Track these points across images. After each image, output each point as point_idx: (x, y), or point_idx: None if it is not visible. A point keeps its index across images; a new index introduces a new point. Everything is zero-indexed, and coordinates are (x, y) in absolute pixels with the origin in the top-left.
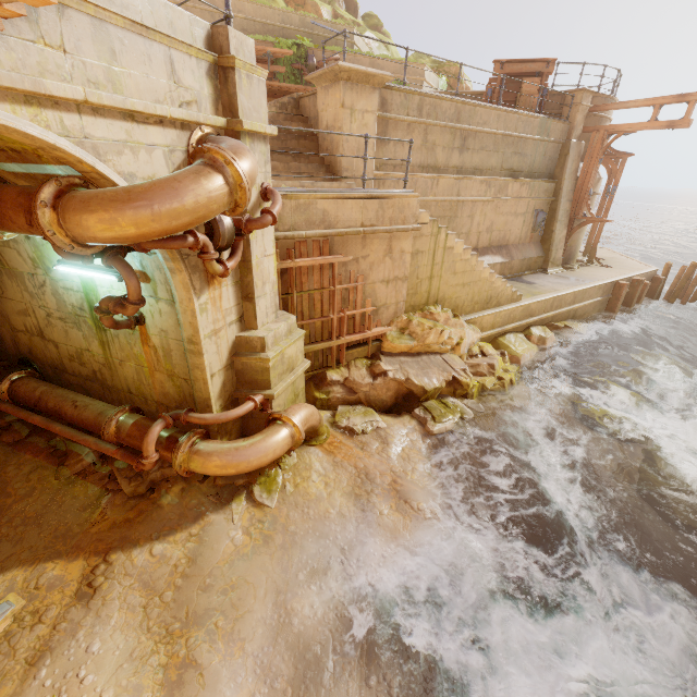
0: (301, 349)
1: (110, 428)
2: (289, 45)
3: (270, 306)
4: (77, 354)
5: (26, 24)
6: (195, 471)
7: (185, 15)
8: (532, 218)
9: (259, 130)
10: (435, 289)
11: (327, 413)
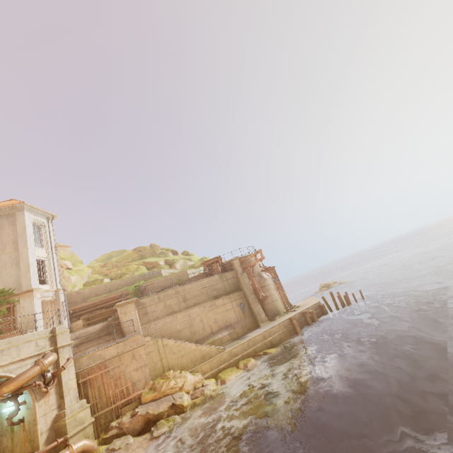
0: (89, 413)
1: None
2: (132, 287)
3: (73, 398)
4: (3, 451)
5: (1, 355)
6: None
7: (44, 331)
8: (238, 308)
9: (65, 344)
10: (166, 363)
11: (108, 445)
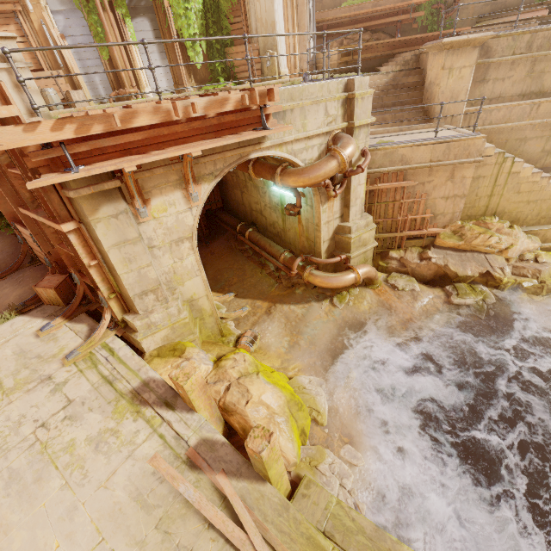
0: (372, 235)
1: (281, 257)
2: None
3: (358, 211)
4: (273, 223)
5: (282, 121)
6: (310, 281)
7: (335, 82)
8: None
9: (364, 123)
10: (494, 204)
11: (384, 274)
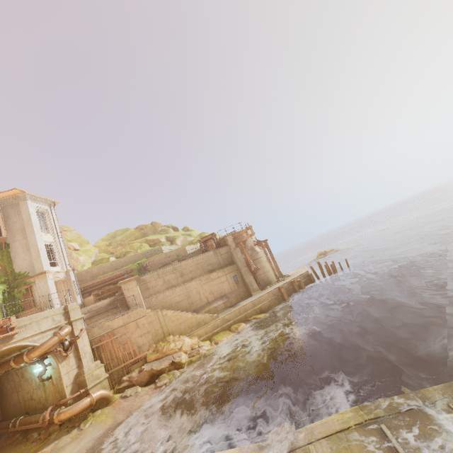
0: (103, 370)
1: (41, 418)
2: (135, 265)
3: (89, 360)
4: (40, 400)
5: (25, 329)
6: (59, 419)
7: (58, 308)
8: (232, 279)
9: (77, 318)
10: (166, 330)
11: (121, 394)
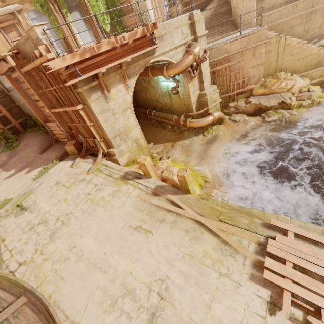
0: (218, 95)
1: (173, 119)
2: None
3: (208, 84)
4: (165, 104)
5: (162, 41)
6: (190, 126)
7: (184, 16)
8: None
9: (202, 35)
10: (280, 65)
11: (228, 116)
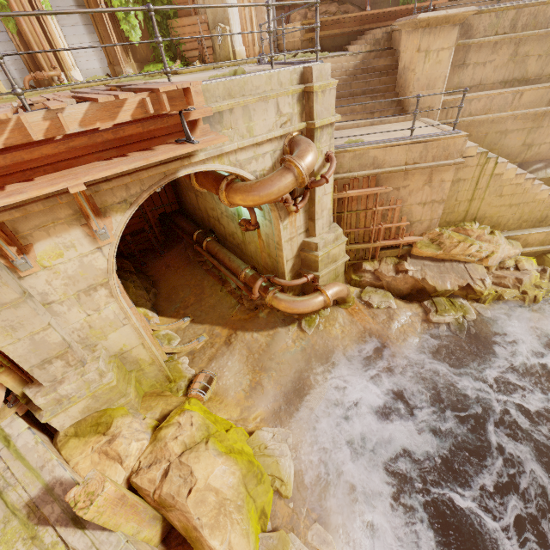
0: (343, 249)
1: (242, 275)
2: None
3: (326, 223)
4: (232, 234)
5: (219, 125)
6: (274, 306)
7: (288, 71)
8: None
9: (326, 123)
10: (474, 209)
11: (357, 289)
